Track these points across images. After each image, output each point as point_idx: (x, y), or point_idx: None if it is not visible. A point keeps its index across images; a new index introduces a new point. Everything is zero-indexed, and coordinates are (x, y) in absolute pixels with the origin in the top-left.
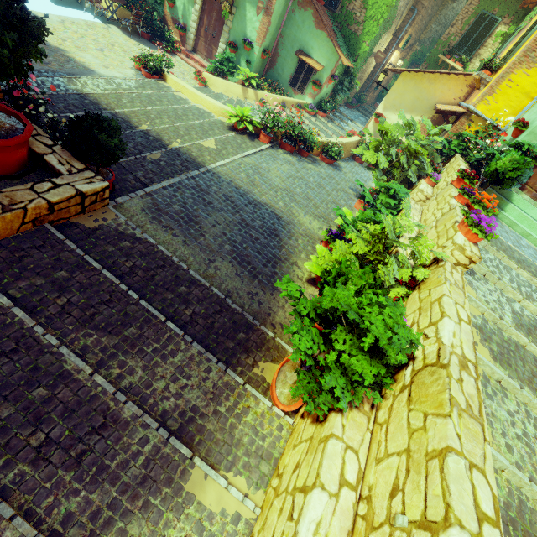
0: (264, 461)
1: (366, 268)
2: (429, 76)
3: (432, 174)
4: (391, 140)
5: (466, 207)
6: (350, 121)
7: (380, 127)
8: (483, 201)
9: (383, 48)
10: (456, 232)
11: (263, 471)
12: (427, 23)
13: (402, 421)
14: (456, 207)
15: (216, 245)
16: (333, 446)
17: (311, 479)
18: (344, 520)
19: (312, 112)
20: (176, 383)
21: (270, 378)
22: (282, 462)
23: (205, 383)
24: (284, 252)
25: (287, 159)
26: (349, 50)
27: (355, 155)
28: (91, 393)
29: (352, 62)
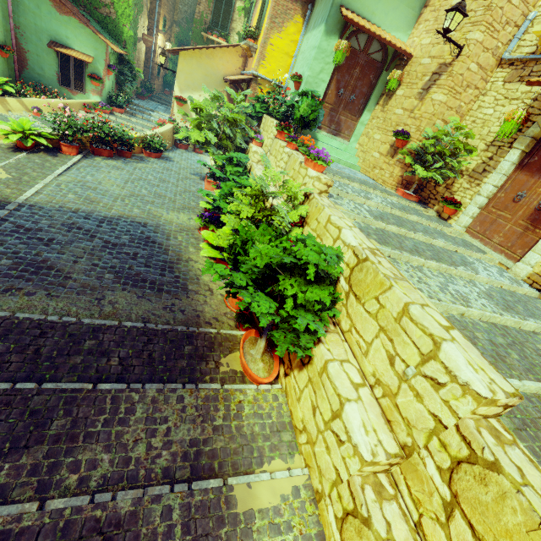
0: (283, 432)
1: (262, 226)
2: (205, 52)
3: (255, 136)
4: (208, 115)
5: (297, 151)
6: (151, 111)
7: (193, 104)
8: (306, 143)
9: (144, 32)
10: (307, 169)
11: (288, 440)
12: (174, 4)
13: (363, 315)
14: (292, 153)
15: (94, 280)
16: (333, 368)
17: (336, 403)
18: (374, 409)
19: (107, 111)
20: (157, 435)
21: (239, 367)
22: (297, 420)
23: (186, 413)
24: (173, 254)
25: (111, 164)
26: (112, 37)
27: (176, 143)
28: (59, 527)
29: (123, 49)
